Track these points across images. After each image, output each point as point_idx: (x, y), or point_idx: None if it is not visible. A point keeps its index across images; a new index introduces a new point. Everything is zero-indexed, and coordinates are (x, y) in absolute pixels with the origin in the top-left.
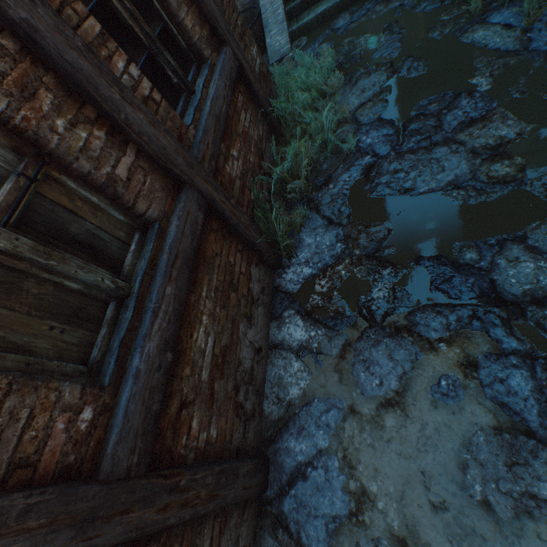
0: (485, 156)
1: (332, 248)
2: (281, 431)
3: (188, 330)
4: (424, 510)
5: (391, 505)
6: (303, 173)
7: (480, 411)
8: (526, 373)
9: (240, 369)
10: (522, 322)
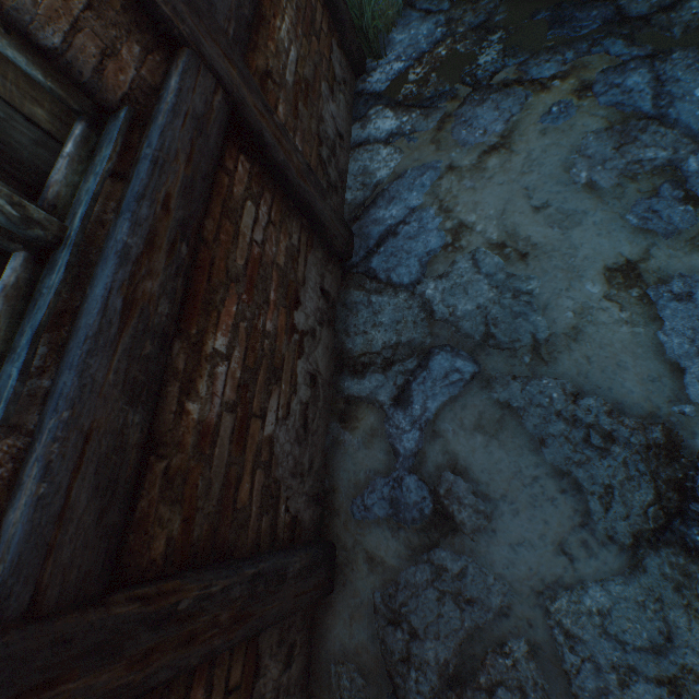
0: None
1: (430, 36)
2: (368, 209)
3: (271, 7)
4: (525, 215)
5: (491, 224)
6: None
7: (592, 121)
8: (644, 71)
9: (323, 127)
10: (645, 32)
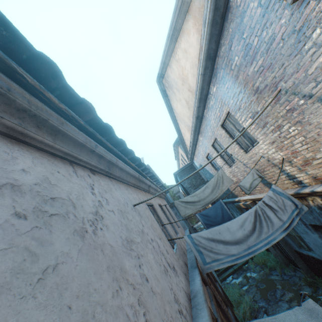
0: (289, 301)
1: None
2: None
3: None
4: None
5: None
6: (248, 311)
7: None
8: None
9: None
10: None
